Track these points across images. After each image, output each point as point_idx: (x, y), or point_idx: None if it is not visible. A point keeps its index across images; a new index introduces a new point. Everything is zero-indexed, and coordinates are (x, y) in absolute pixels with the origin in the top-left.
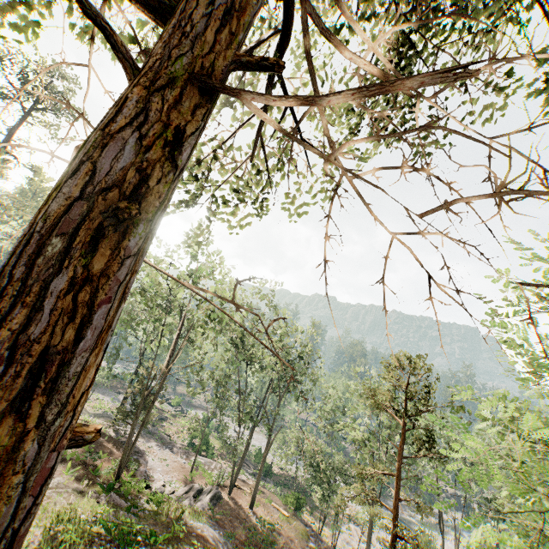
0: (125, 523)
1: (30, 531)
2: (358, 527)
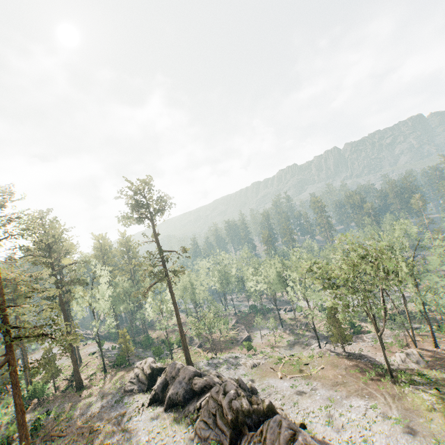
0: (441, 396)
1: (437, 421)
2: None
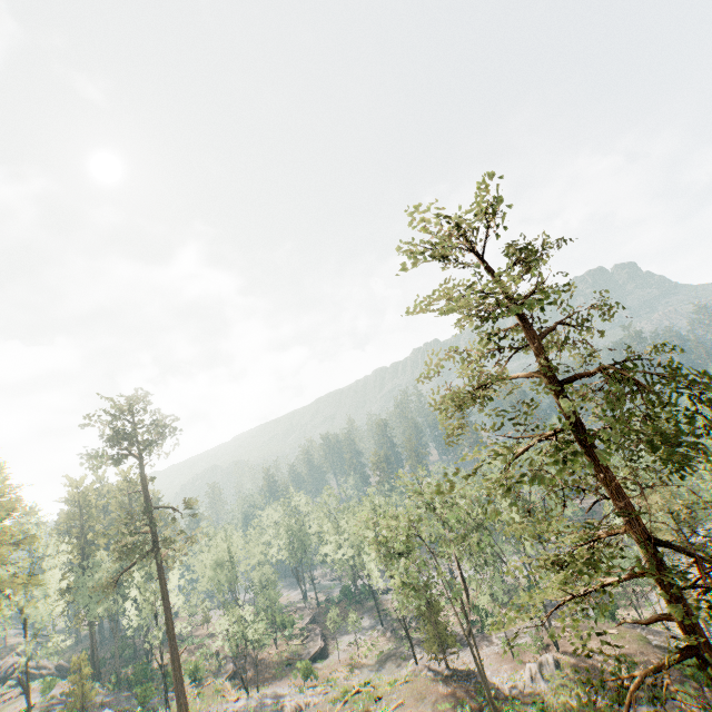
0: None
1: None
2: None
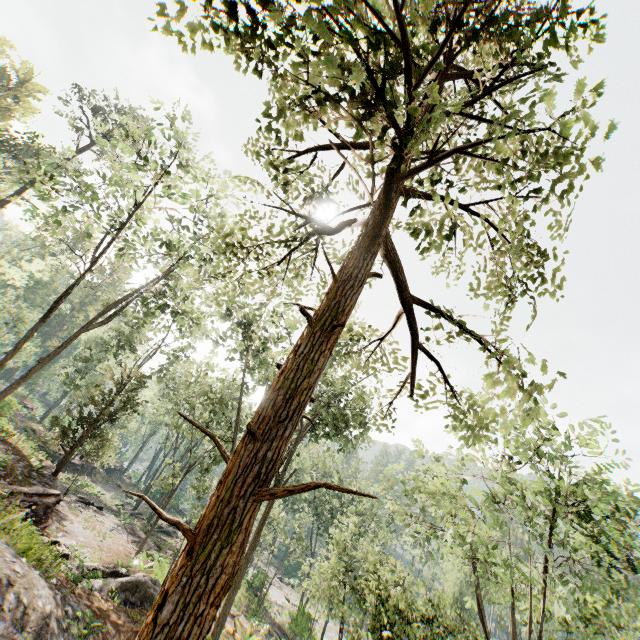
0: None
1: None
2: None
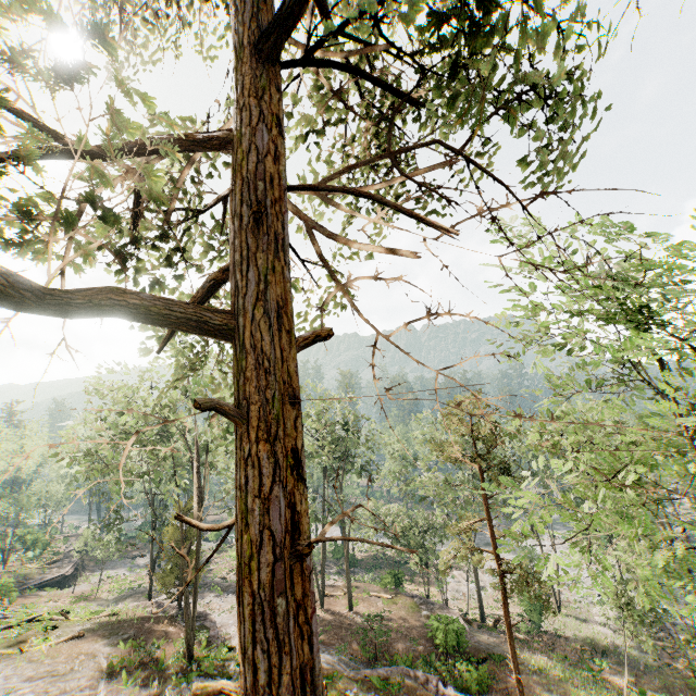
0: None
1: None
2: (462, 572)
